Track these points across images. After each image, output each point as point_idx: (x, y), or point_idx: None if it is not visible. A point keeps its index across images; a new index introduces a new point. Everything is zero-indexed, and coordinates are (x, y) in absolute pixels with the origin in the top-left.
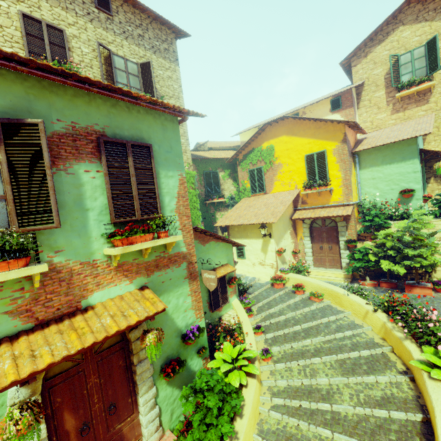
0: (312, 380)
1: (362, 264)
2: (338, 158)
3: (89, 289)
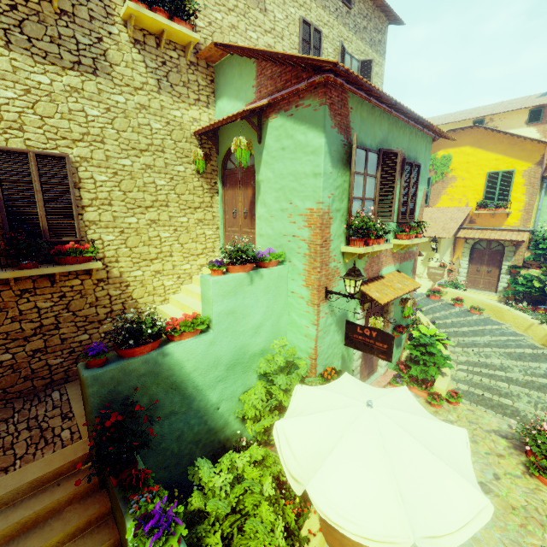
0: (487, 359)
1: (525, 289)
2: (527, 180)
3: (383, 265)
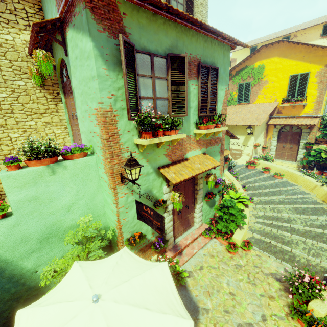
0: (279, 214)
1: (315, 159)
2: (319, 79)
3: (187, 150)
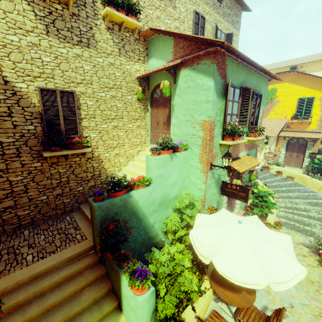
0: (297, 205)
1: (319, 166)
2: None
3: (240, 151)
